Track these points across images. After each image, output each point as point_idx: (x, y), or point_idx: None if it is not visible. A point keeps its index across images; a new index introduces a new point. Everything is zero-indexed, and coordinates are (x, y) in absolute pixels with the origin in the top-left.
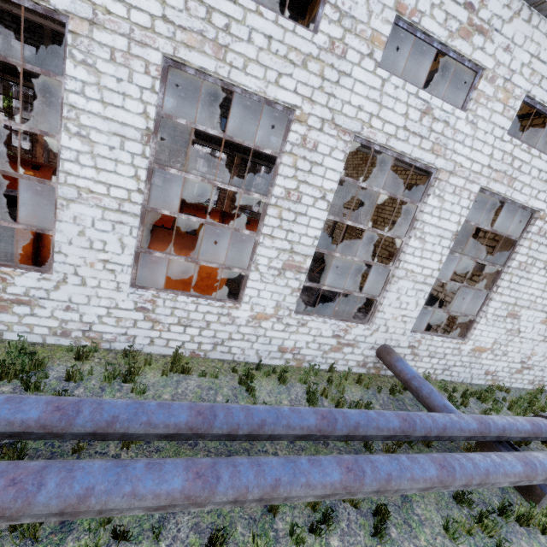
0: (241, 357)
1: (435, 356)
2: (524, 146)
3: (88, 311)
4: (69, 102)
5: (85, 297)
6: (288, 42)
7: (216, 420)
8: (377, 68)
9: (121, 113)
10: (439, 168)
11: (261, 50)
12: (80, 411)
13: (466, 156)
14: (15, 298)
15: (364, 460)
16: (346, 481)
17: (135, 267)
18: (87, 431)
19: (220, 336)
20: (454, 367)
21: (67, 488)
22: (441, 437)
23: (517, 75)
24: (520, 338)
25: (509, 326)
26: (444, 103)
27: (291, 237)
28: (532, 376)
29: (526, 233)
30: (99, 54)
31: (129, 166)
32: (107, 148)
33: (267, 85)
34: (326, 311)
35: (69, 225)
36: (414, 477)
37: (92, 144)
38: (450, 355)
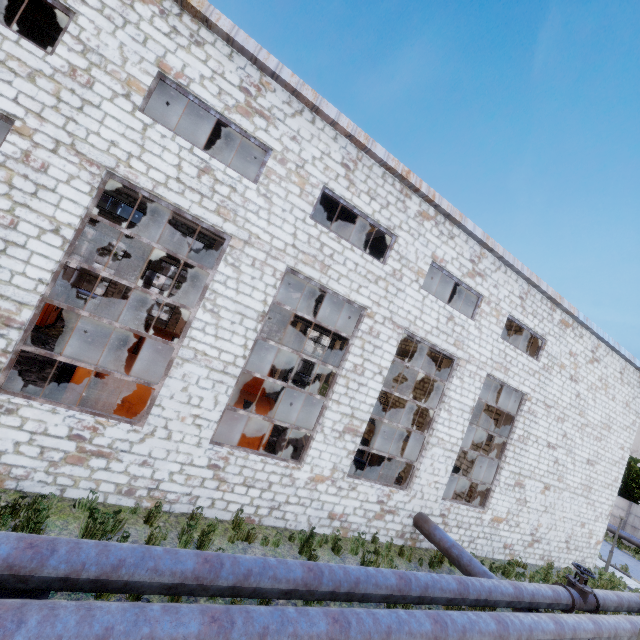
0: (293, 524)
1: (462, 526)
2: (511, 347)
3: (162, 467)
4: (213, 288)
5: (165, 452)
6: (368, 268)
7: (324, 577)
8: (420, 289)
9: (248, 299)
10: (460, 357)
11: (350, 270)
12: (223, 563)
13: (476, 350)
14: (97, 450)
15: (443, 613)
16: (436, 631)
17: (218, 422)
18: (229, 584)
19: (279, 499)
20: (478, 539)
21: (250, 626)
22: (488, 601)
23: (502, 302)
24: (527, 508)
25: (518, 496)
26: (461, 314)
27: (353, 403)
28: (542, 550)
29: (520, 411)
30: (245, 260)
31: (242, 337)
32: (229, 322)
33: (351, 291)
34: (361, 475)
35: (177, 381)
36: (481, 630)
37: (219, 319)
38: (474, 526)
